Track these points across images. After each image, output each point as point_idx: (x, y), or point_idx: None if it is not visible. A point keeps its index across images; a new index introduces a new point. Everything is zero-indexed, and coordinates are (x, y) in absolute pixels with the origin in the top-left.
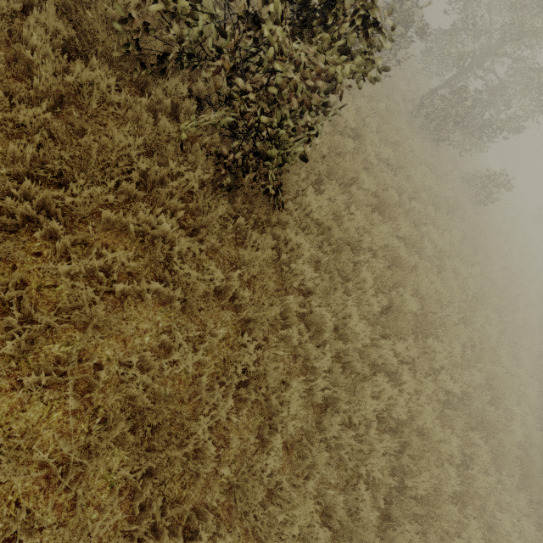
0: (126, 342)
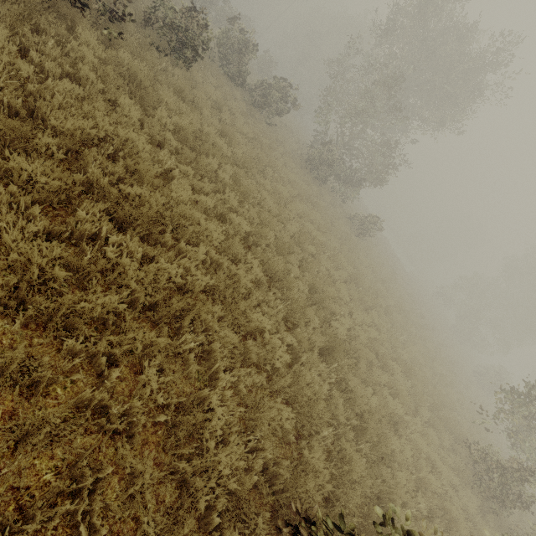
0: None
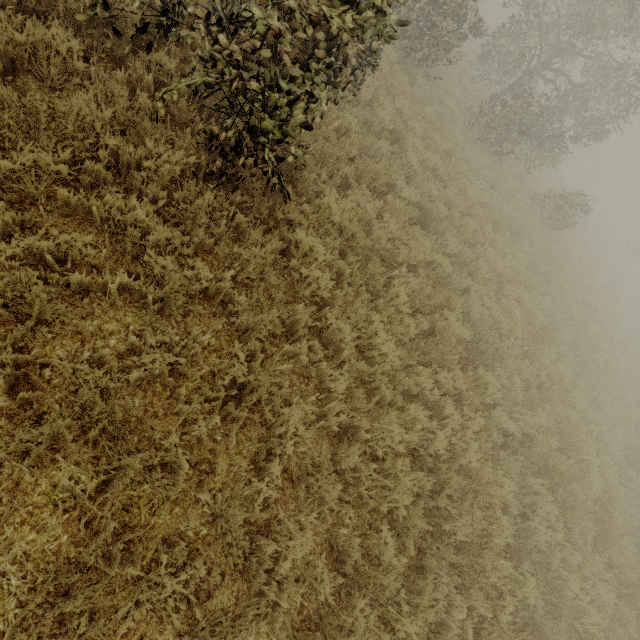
0: (85, 343)
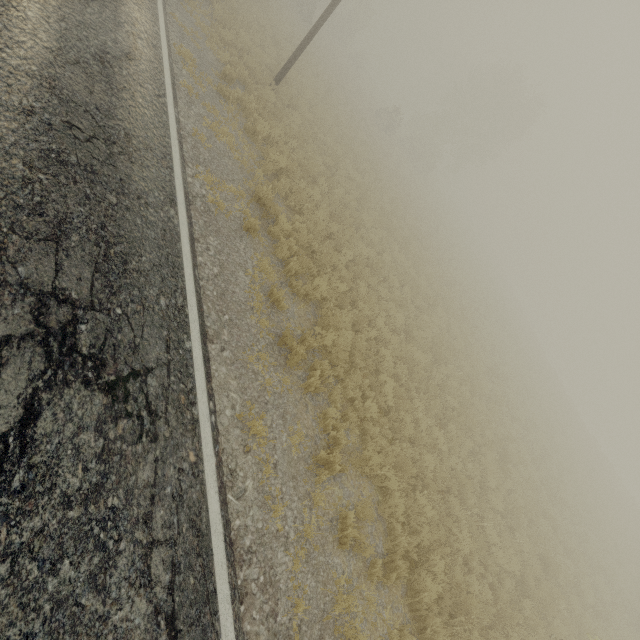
0: None
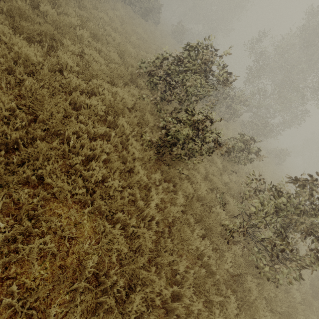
0: None
